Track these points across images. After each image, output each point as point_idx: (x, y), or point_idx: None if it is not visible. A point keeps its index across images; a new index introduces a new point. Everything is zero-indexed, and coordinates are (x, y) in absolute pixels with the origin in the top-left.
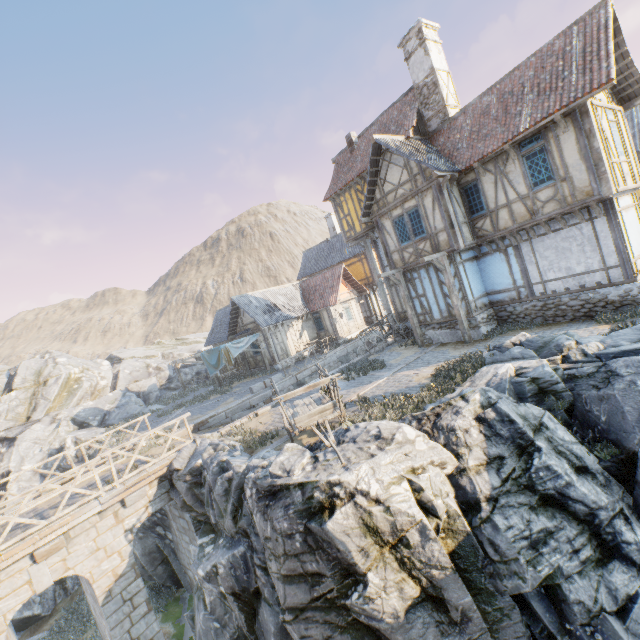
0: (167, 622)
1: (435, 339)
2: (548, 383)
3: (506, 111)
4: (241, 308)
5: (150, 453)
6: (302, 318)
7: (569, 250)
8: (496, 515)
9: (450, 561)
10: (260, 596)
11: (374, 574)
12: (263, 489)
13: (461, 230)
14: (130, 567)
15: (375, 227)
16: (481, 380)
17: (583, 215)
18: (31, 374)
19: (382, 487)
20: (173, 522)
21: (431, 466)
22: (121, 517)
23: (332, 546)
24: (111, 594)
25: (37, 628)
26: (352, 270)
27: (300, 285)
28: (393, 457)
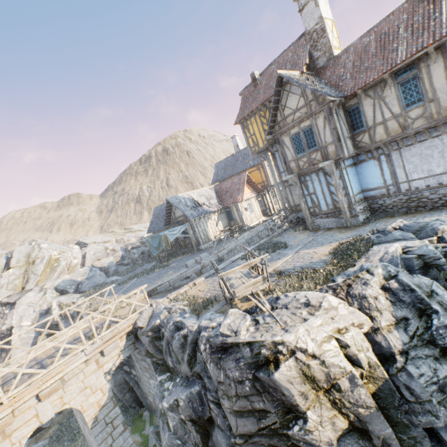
0: (135, 433)
1: (322, 225)
2: (432, 259)
3: (384, 48)
4: (174, 205)
5: (117, 314)
6: (217, 212)
7: (431, 156)
8: (409, 365)
9: (374, 402)
10: (212, 422)
11: (312, 412)
12: (216, 345)
13: (346, 143)
14: (109, 399)
15: (274, 143)
16: (375, 257)
17: (444, 128)
18: (23, 256)
19: (316, 345)
20: (136, 363)
21: (352, 327)
22: (101, 363)
23: (277, 391)
24: (97, 420)
25: (40, 436)
26: (252, 176)
27: (214, 188)
28: (322, 321)
